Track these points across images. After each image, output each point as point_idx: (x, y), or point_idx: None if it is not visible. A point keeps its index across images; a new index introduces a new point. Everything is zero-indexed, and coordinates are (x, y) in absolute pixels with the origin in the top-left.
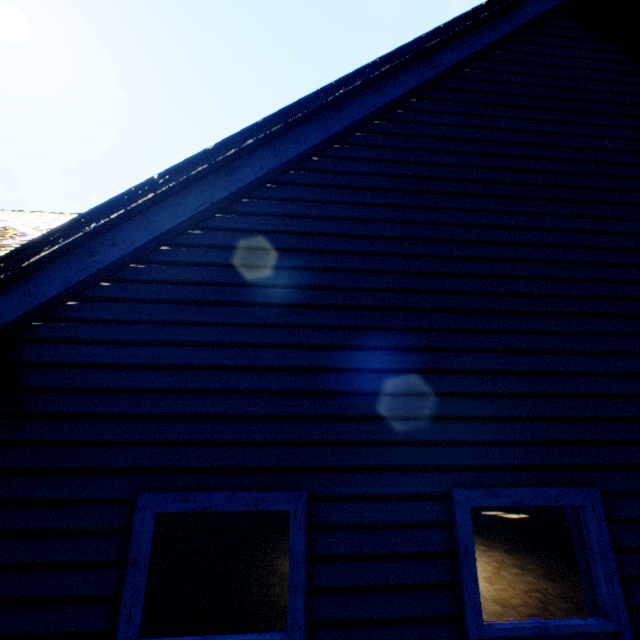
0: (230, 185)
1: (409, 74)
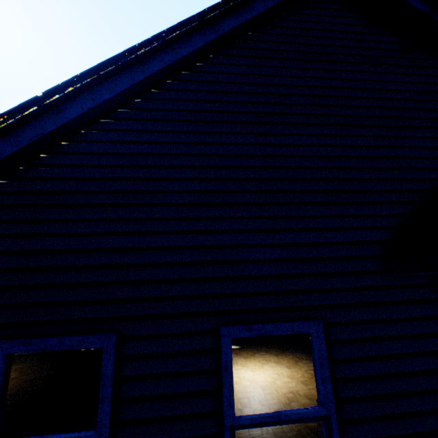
0: (58, 121)
1: (197, 37)
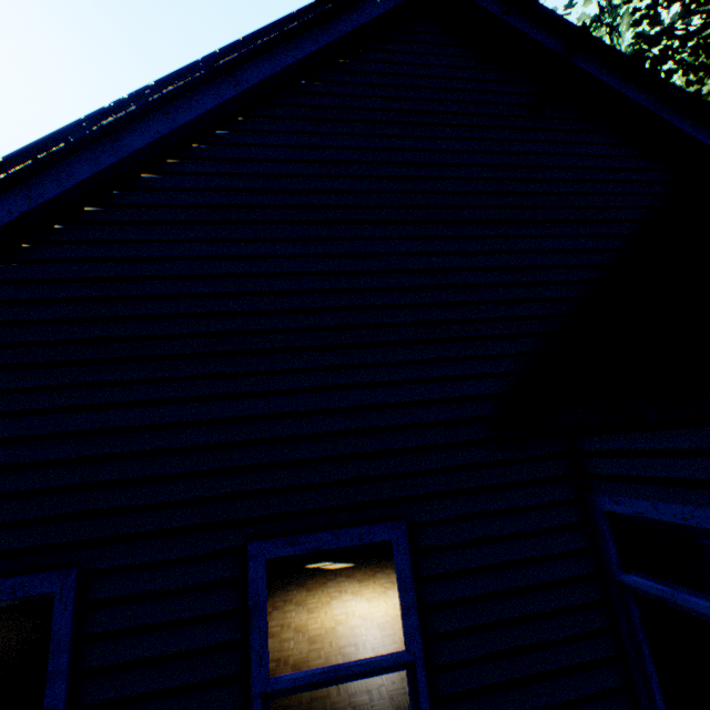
0: None
1: (206, 94)
